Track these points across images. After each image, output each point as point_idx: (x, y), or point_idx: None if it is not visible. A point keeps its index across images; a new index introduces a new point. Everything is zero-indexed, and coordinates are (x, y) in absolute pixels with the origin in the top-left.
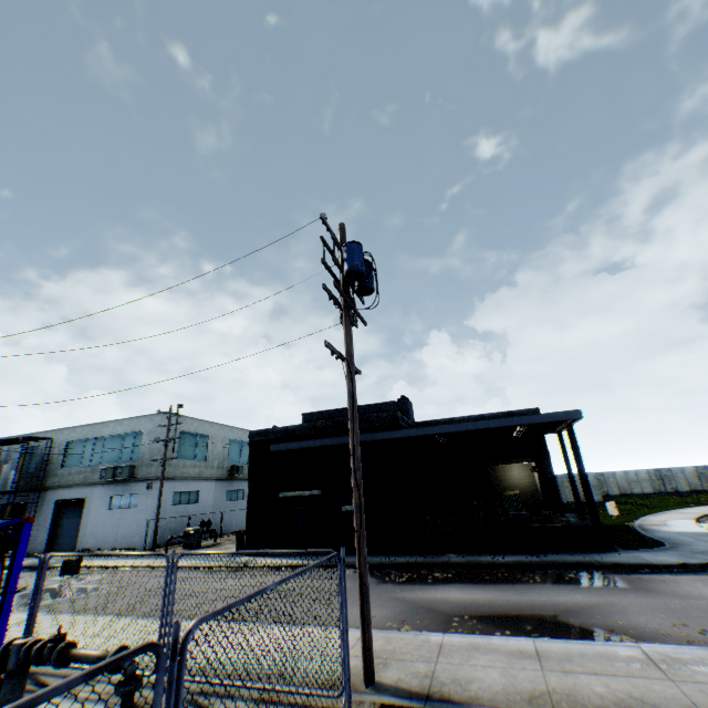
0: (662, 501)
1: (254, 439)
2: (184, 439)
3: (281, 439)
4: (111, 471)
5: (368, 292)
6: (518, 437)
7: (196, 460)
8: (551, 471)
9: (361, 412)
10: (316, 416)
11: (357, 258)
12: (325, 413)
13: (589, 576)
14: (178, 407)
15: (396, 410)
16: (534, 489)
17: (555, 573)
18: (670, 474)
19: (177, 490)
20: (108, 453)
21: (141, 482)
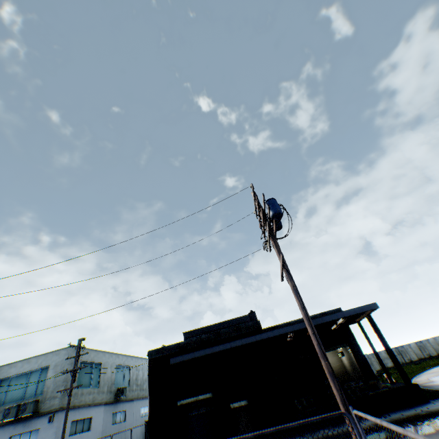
0: (409, 368)
1: (153, 357)
2: (83, 368)
3: (175, 353)
4: (14, 409)
5: (278, 228)
6: (333, 329)
7: (91, 387)
8: (361, 351)
9: (226, 325)
10: (194, 333)
11: (278, 207)
12: (201, 329)
13: (434, 422)
14: (81, 340)
15: (250, 321)
16: (344, 369)
17: (410, 426)
18: (404, 348)
19: (74, 418)
20: (12, 391)
21: (42, 416)
